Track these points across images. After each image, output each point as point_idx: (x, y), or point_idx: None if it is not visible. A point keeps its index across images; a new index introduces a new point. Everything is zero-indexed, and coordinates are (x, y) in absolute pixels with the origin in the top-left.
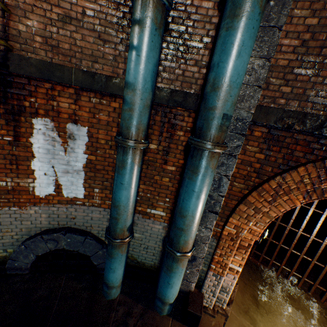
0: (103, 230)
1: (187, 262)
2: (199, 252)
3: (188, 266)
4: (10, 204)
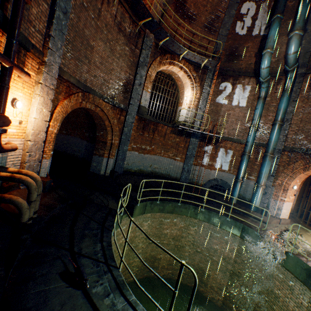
0: (231, 182)
1: (262, 194)
2: (267, 190)
3: (263, 196)
4: (208, 168)
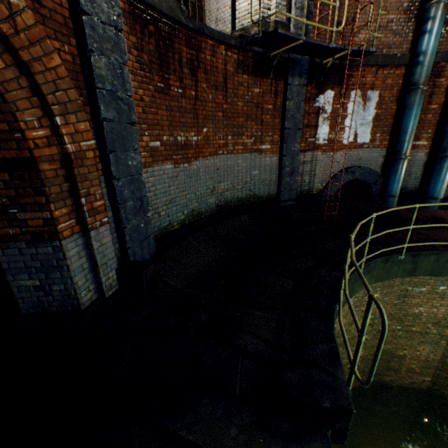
0: (377, 166)
1: None
2: None
3: None
4: (330, 150)
